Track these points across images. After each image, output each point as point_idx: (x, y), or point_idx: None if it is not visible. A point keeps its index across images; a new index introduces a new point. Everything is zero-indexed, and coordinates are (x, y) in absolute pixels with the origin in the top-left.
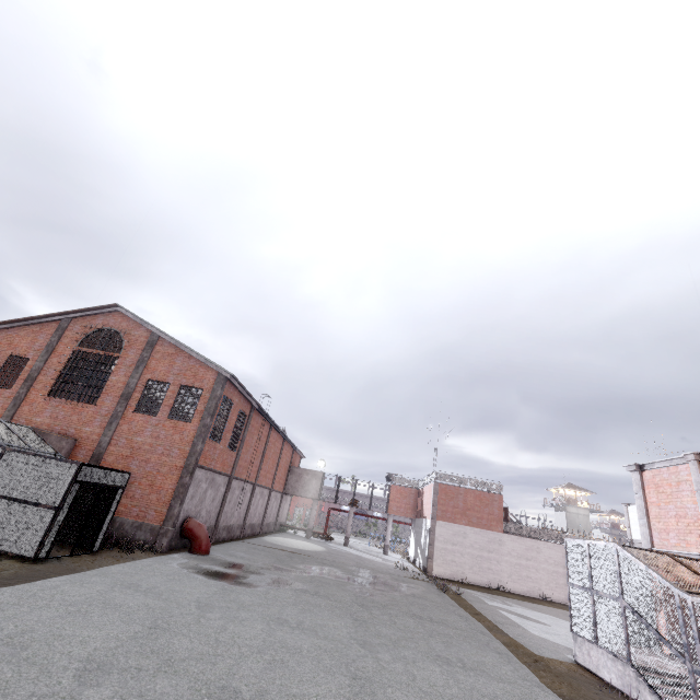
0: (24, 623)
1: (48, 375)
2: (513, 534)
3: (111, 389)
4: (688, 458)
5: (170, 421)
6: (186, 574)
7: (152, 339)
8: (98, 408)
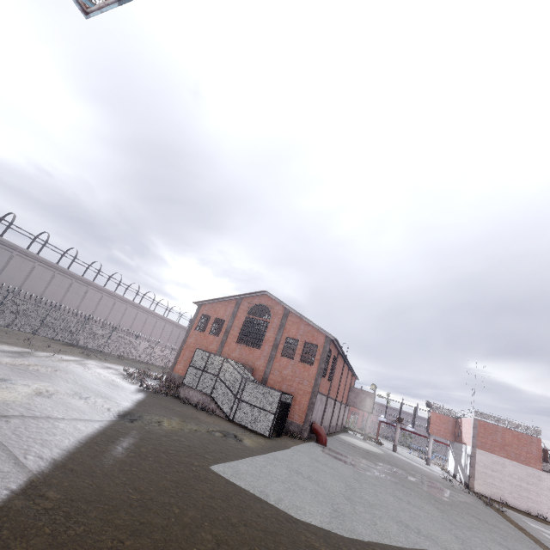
0: (305, 472)
1: (235, 330)
2: None
3: (267, 341)
4: None
5: (301, 363)
6: (330, 458)
7: (286, 312)
8: (262, 351)
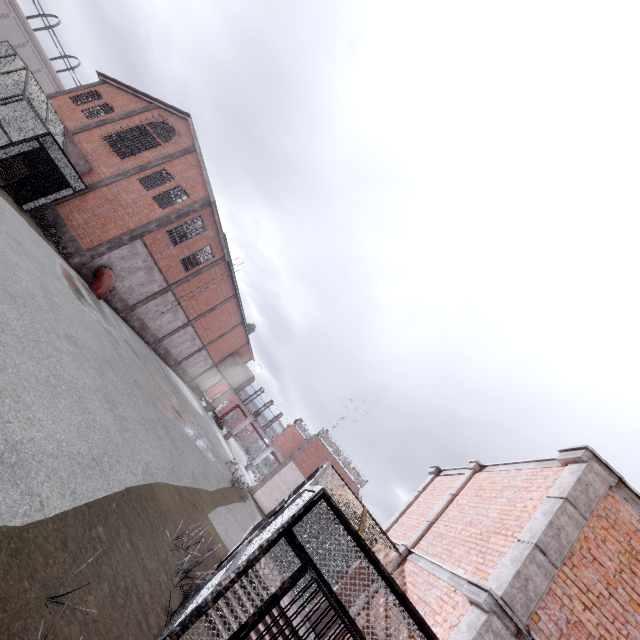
0: None
1: (115, 127)
2: None
3: (138, 158)
4: (470, 466)
5: (152, 200)
6: (52, 259)
7: (190, 149)
8: (122, 163)
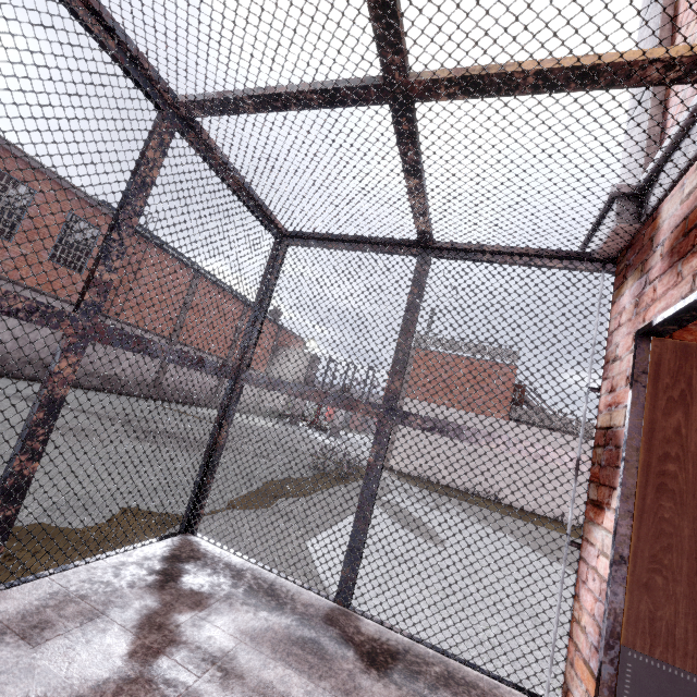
0: None
1: None
2: None
3: None
4: None
5: None
6: None
7: None
8: None
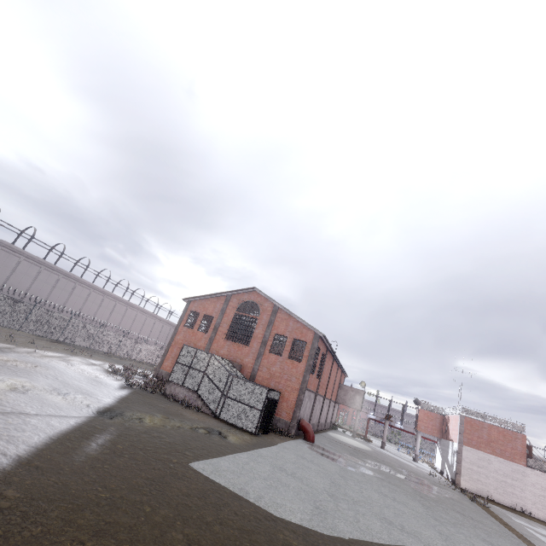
0: (289, 469)
1: (224, 327)
2: (536, 468)
3: (255, 338)
4: None
5: (289, 360)
6: (317, 455)
7: (275, 309)
8: (250, 348)
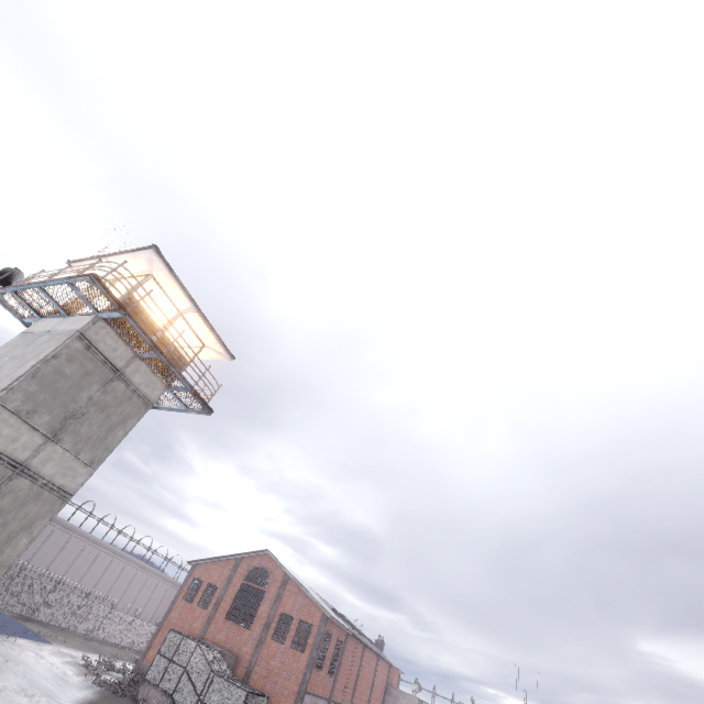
0: None
1: (227, 601)
2: None
3: (259, 617)
4: None
5: (291, 650)
6: None
7: (285, 579)
8: (252, 632)
